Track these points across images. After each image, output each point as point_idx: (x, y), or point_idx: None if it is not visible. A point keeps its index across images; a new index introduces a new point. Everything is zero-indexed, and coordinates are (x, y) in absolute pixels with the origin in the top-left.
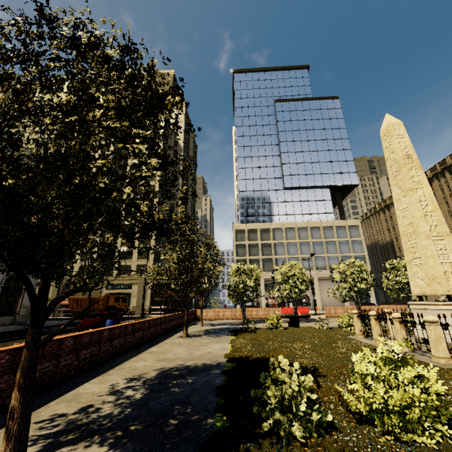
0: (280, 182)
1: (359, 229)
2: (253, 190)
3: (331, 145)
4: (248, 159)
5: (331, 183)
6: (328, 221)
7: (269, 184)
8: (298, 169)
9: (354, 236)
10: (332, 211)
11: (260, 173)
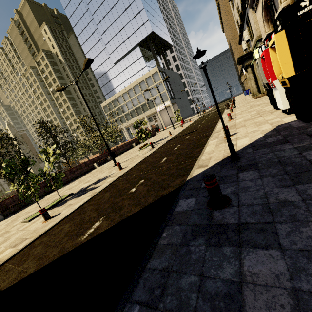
0: (111, 60)
1: (158, 73)
2: (102, 75)
3: (125, 2)
4: (90, 52)
5: (136, 42)
6: (140, 78)
7: (107, 65)
8: (114, 43)
9: (157, 80)
10: (145, 65)
11: (100, 59)
